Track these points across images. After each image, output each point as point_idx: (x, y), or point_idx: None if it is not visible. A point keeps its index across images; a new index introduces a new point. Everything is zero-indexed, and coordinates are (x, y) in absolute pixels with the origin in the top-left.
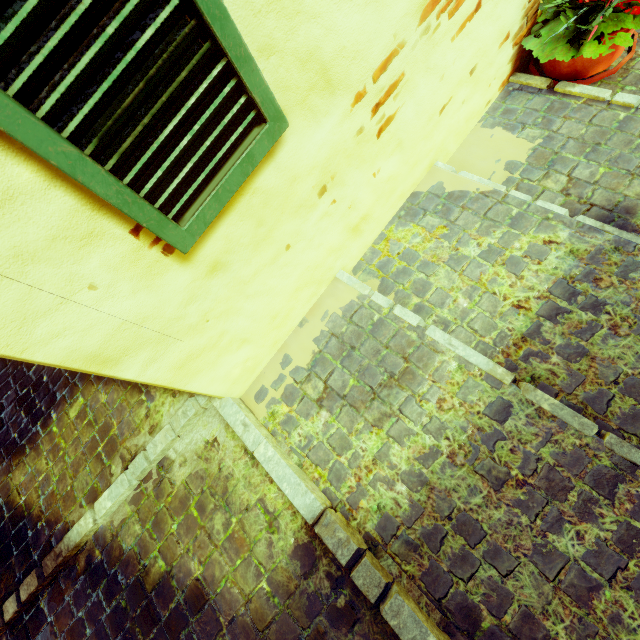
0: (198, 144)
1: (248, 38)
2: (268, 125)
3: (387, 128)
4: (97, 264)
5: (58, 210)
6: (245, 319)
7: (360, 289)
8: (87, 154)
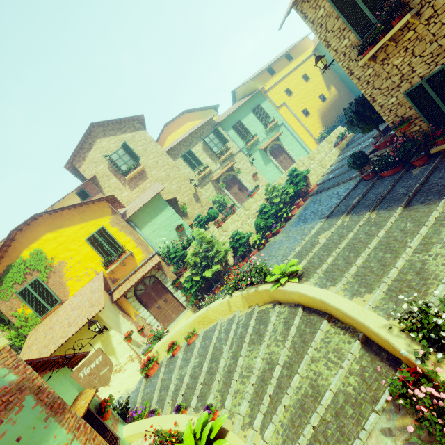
0: None
1: None
2: None
3: (111, 386)
4: None
5: None
6: None
7: None
8: None
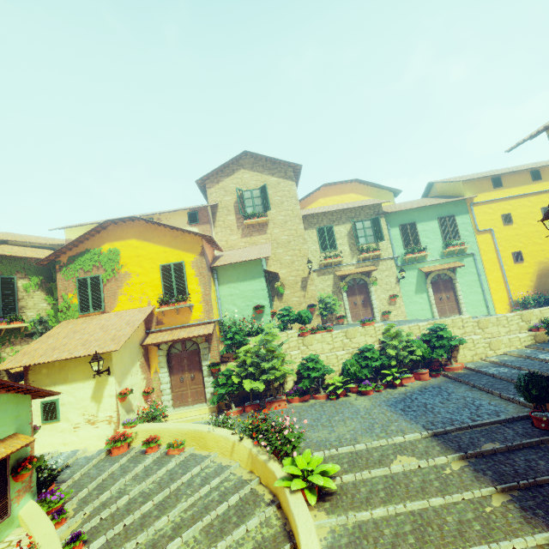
0: (52, 416)
1: (61, 412)
2: (57, 419)
3: (76, 432)
4: (37, 419)
5: (40, 413)
6: (41, 440)
7: (53, 452)
8: (43, 412)
